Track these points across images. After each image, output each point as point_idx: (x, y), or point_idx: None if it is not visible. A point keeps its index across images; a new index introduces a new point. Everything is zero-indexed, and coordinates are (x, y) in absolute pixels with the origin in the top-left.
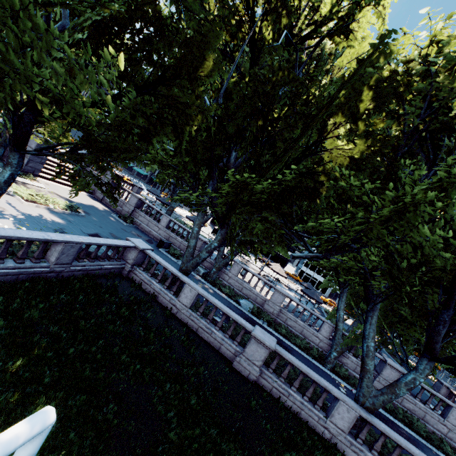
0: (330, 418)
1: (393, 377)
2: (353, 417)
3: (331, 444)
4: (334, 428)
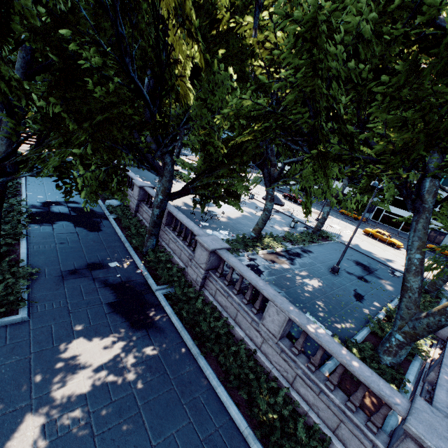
0: None
1: (203, 259)
2: None
3: None
4: None
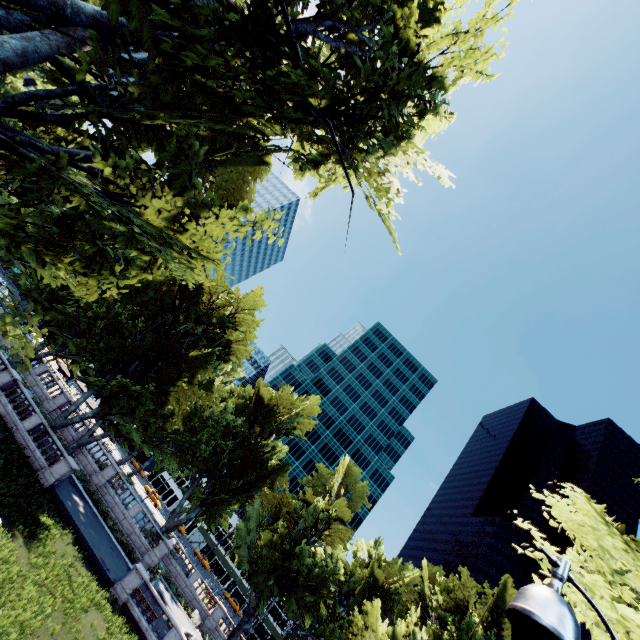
0: (23, 422)
1: (110, 475)
2: (38, 422)
3: (13, 434)
4: (22, 427)
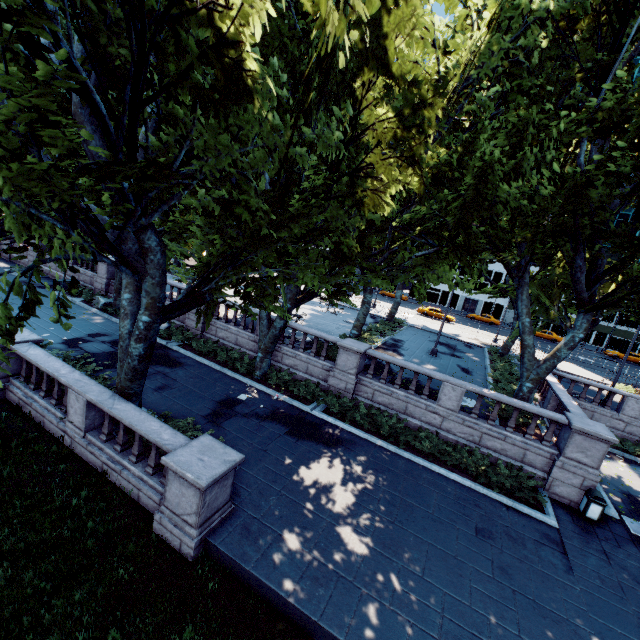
0: (68, 417)
1: (352, 364)
2: (83, 405)
3: (74, 451)
4: (73, 429)
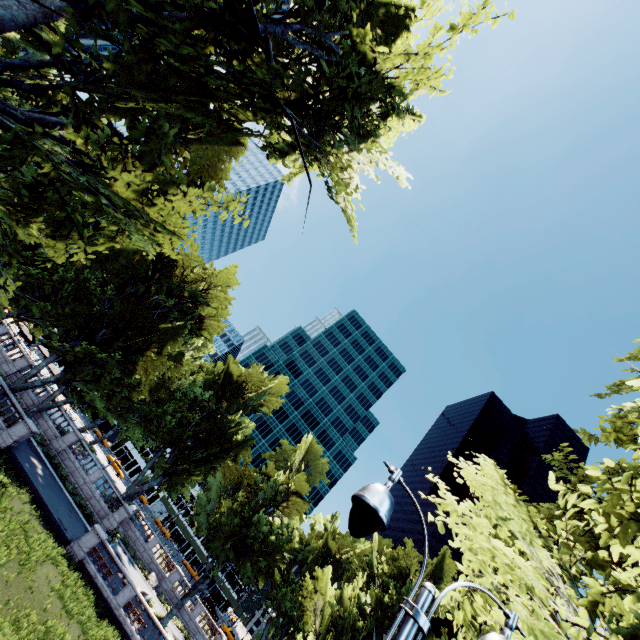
0: None
1: (71, 440)
2: None
3: None
4: None
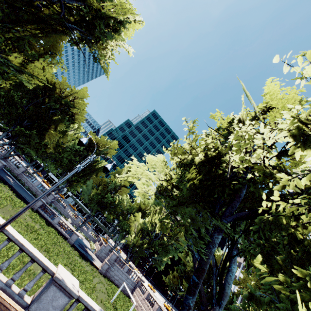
0: None
1: (23, 170)
2: None
3: None
4: None
